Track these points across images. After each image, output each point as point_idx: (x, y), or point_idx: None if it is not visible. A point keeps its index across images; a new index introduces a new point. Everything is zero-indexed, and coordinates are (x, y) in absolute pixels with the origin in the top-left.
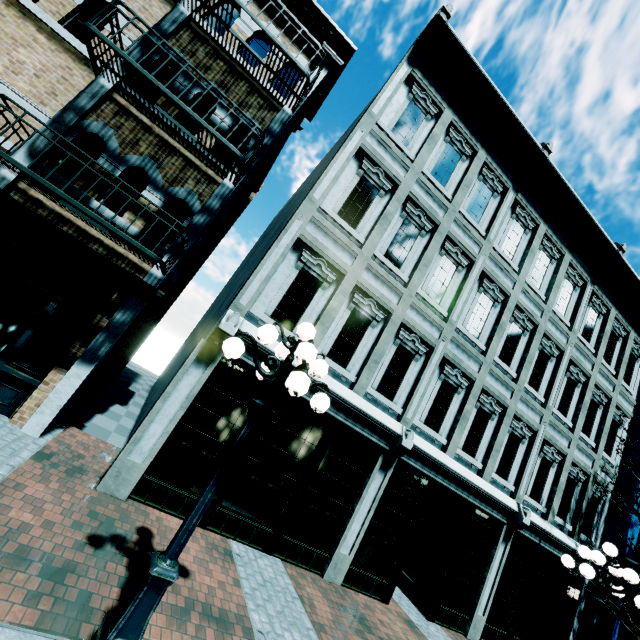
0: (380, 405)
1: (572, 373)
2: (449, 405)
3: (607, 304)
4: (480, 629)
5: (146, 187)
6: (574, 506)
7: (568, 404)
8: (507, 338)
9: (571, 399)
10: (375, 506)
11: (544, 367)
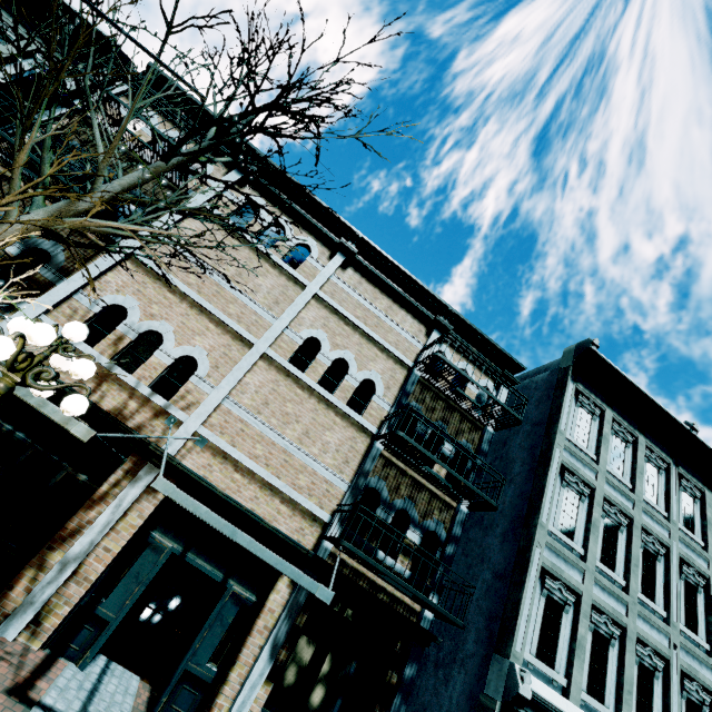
0: None
1: None
2: None
3: None
4: None
5: (409, 526)
6: None
7: None
8: None
9: None
10: None
11: None
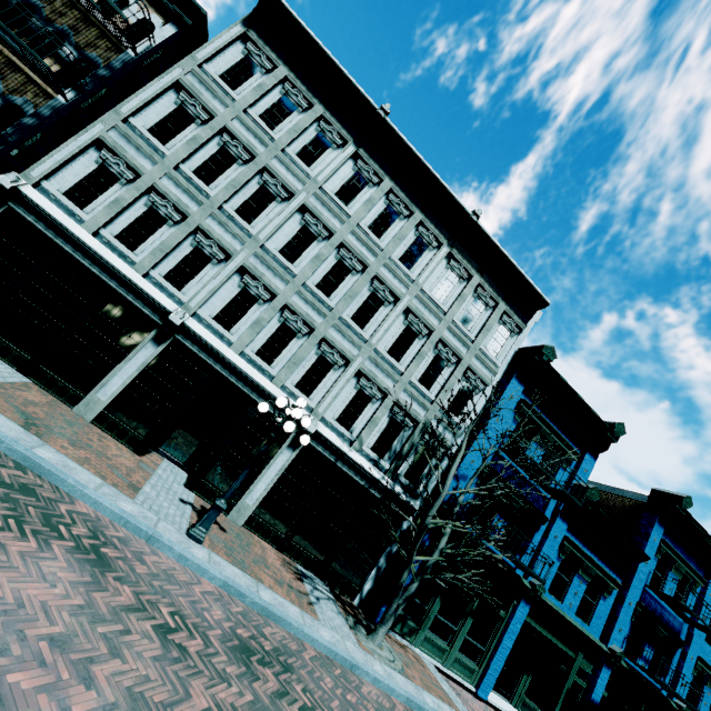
0: (167, 291)
1: (412, 323)
2: (248, 312)
3: (470, 270)
4: (246, 516)
5: None
6: (398, 449)
7: (405, 352)
8: (331, 272)
9: (409, 348)
10: (141, 369)
11: (376, 310)
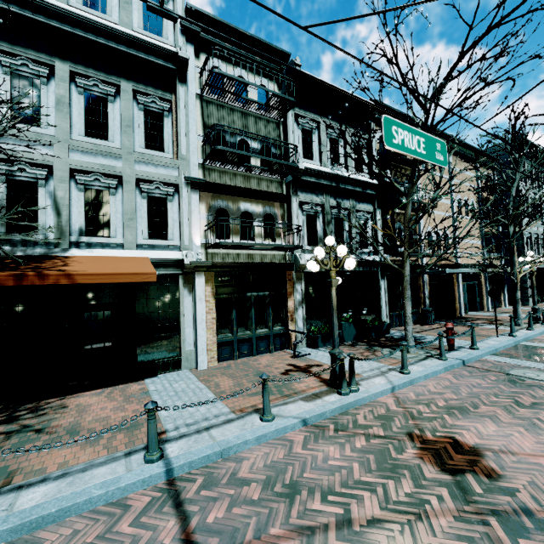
0: None
1: None
2: None
3: None
4: None
5: (492, 242)
6: None
7: None
8: None
9: None
10: None
11: None
